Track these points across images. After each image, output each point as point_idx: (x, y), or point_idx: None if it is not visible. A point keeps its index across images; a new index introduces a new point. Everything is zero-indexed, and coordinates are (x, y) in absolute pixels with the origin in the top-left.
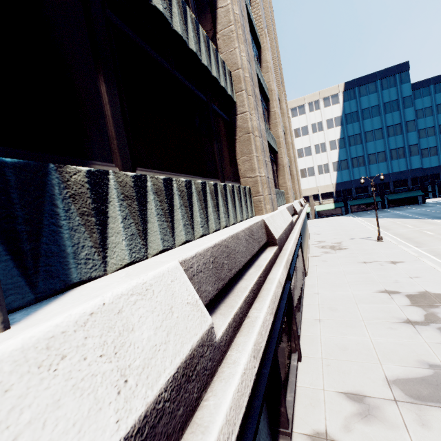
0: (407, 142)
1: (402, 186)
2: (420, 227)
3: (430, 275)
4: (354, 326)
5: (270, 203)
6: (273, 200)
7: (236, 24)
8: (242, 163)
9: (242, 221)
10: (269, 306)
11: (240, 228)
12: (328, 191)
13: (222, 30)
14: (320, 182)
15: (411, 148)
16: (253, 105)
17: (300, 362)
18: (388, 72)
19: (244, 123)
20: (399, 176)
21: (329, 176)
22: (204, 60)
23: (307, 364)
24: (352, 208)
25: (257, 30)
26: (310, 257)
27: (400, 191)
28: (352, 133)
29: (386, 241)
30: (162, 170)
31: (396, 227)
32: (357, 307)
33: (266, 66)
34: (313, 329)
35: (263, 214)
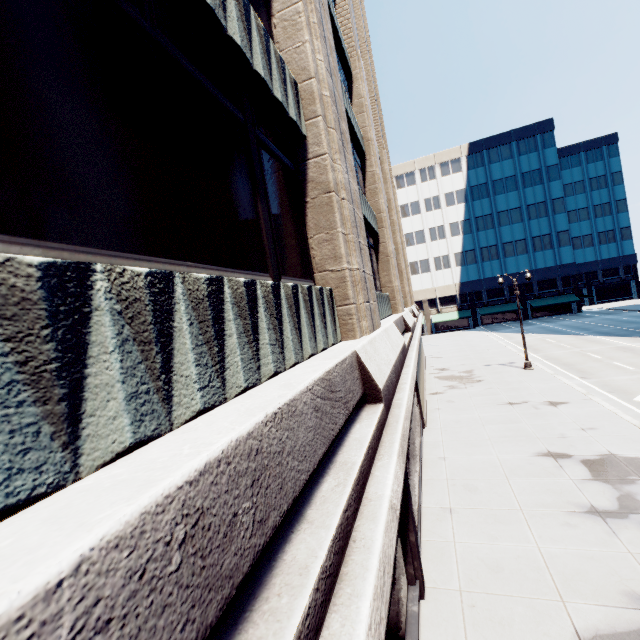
0: (554, 227)
1: (549, 288)
2: (581, 348)
3: (611, 426)
4: (508, 521)
5: (368, 317)
6: (374, 312)
7: (307, 5)
8: (318, 245)
9: (314, 355)
10: (370, 626)
11: (301, 384)
12: (449, 294)
13: (281, 11)
14: (438, 282)
15: (560, 236)
16: (337, 144)
17: (424, 601)
18: (526, 132)
19: (322, 174)
20: (545, 274)
21: (450, 273)
22: (236, 33)
23: (436, 604)
24: (483, 319)
25: (346, 48)
26: (428, 395)
27: (547, 296)
28: (480, 213)
29: (537, 369)
30: (85, 244)
31: (548, 347)
32: (508, 484)
33: (360, 103)
34: (441, 527)
35: (356, 338)
